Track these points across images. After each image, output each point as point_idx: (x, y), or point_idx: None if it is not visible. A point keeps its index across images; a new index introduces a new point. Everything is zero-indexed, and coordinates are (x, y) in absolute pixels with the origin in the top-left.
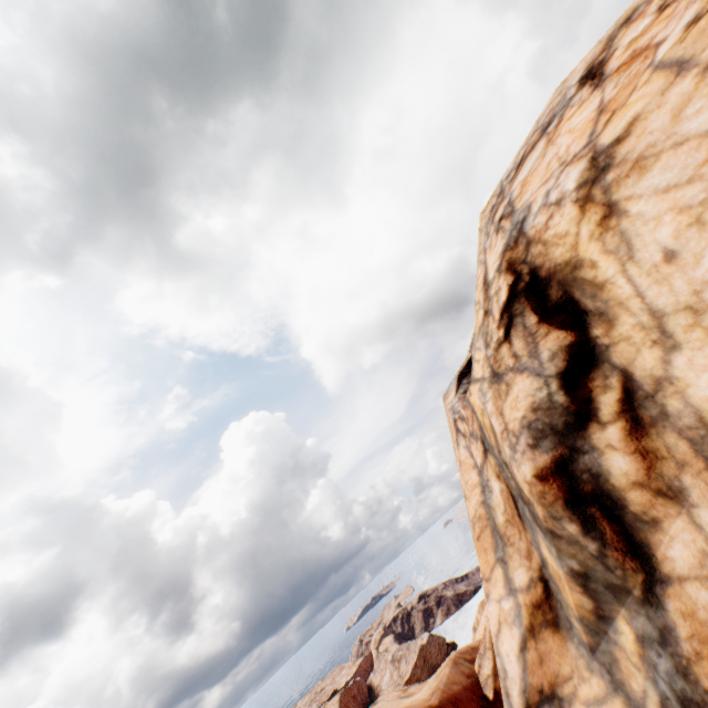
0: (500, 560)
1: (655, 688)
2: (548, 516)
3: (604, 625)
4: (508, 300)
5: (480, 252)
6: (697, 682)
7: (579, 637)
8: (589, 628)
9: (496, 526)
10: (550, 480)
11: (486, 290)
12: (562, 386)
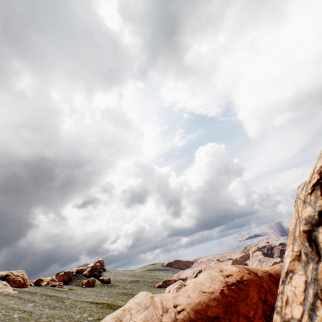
0: (292, 243)
1: (311, 275)
2: (302, 239)
3: (307, 263)
4: (315, 183)
5: (320, 154)
6: (317, 276)
7: (302, 264)
8: (304, 263)
9: (294, 235)
10: (305, 233)
11: (312, 173)
12: (318, 214)
